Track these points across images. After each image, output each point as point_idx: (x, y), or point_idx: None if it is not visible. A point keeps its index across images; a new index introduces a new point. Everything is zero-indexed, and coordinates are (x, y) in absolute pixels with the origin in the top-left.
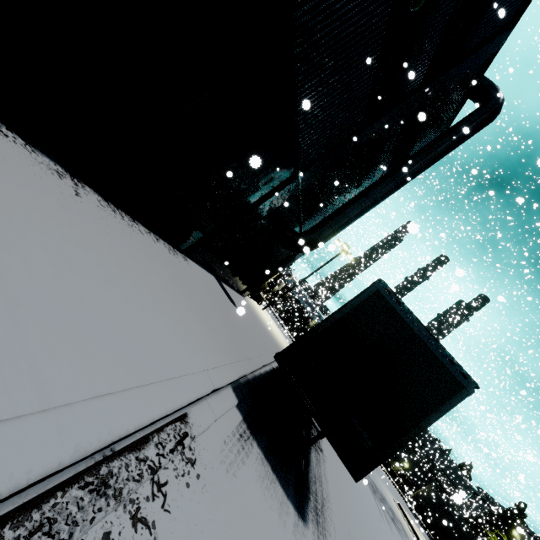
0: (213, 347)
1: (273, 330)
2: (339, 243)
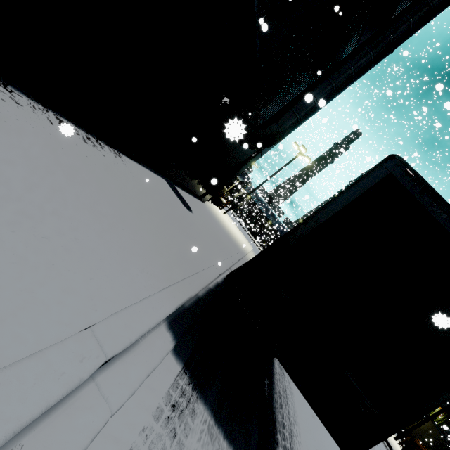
0: (133, 270)
1: (234, 232)
2: (296, 146)
